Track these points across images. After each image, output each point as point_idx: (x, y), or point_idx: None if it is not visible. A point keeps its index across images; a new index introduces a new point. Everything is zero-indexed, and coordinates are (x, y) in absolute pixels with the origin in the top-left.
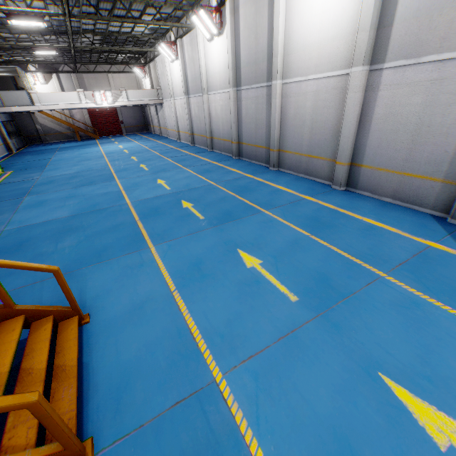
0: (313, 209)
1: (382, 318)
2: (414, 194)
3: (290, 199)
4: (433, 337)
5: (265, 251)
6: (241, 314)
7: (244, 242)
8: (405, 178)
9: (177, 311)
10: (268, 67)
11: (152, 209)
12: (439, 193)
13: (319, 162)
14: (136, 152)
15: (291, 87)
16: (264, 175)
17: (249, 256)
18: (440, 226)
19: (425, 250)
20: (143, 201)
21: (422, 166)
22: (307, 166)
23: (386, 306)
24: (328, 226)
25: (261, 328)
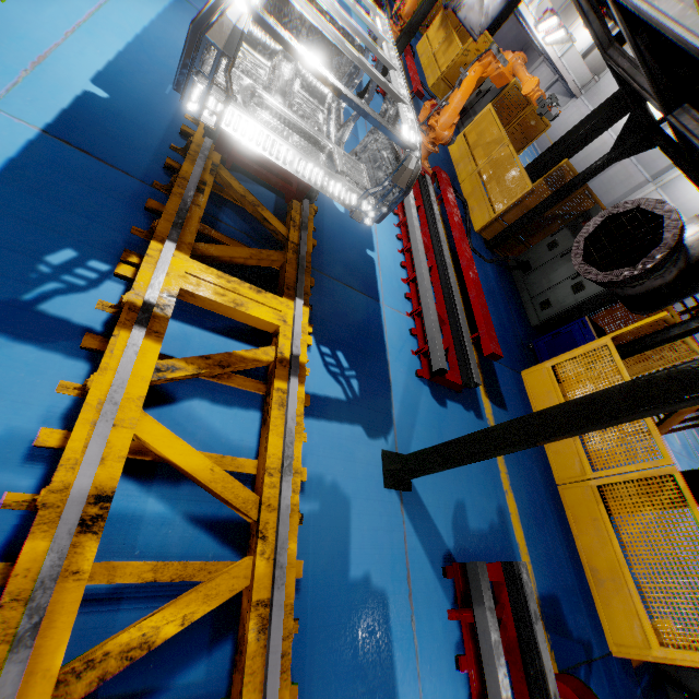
0: None
1: None
2: None
3: None
4: None
5: None
6: None
7: None
8: None
9: None
10: None
11: None
12: None
13: None
14: None
15: None
16: None
17: None
18: None
19: None
20: None
21: None
22: None
23: None
24: None
25: (672, 443)
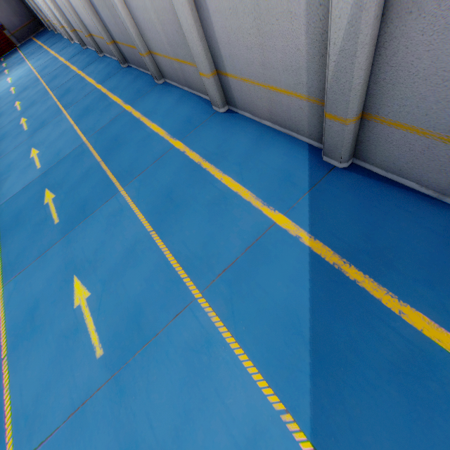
0: (173, 170)
1: (166, 374)
2: (288, 117)
3: (156, 153)
4: (201, 397)
5: (98, 275)
6: (49, 385)
7: (83, 261)
8: (272, 94)
9: (2, 387)
10: None
11: (15, 217)
12: (310, 116)
13: (190, 70)
14: (23, 88)
15: None
16: (145, 101)
17: (80, 288)
18: (308, 173)
19: (264, 234)
20: (10, 201)
21: (282, 75)
22: (183, 75)
23: (178, 353)
24: (176, 206)
25: (60, 403)
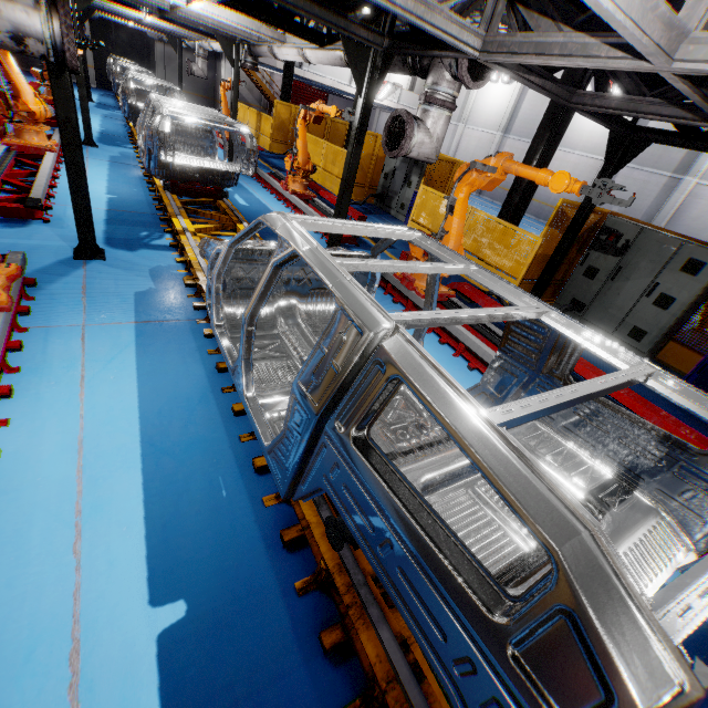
0: None
1: None
2: None
3: None
4: None
5: None
6: None
7: None
8: None
9: None
10: (682, 160)
11: None
12: None
13: None
14: None
15: (706, 191)
16: None
17: None
18: None
19: None
20: None
21: None
22: None
23: None
24: None
25: None
